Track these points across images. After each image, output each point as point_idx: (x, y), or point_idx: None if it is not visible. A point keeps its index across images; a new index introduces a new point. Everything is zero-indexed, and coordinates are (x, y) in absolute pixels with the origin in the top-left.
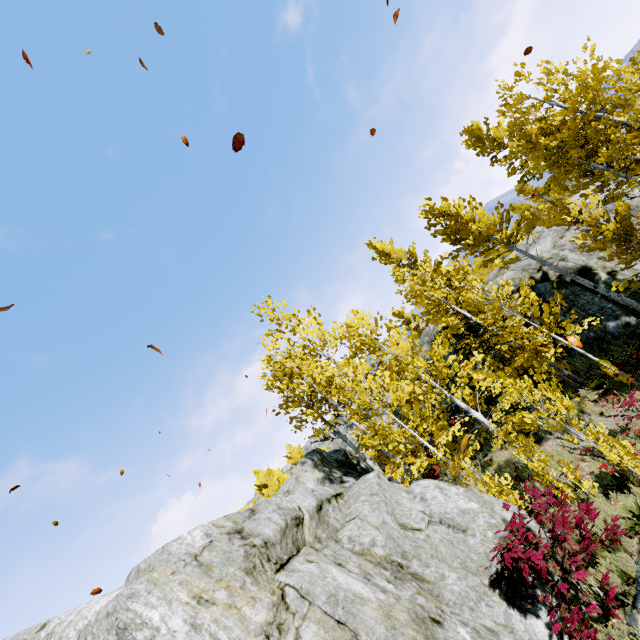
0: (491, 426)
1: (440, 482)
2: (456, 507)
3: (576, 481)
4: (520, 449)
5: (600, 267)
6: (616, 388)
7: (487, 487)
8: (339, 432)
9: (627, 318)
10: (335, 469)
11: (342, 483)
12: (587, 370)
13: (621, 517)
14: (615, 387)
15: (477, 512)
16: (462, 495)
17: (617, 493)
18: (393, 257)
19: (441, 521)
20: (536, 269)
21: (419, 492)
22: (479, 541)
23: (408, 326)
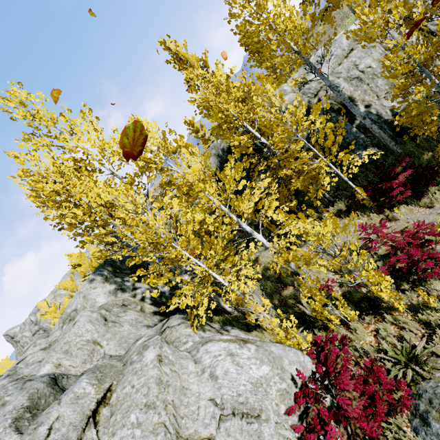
0: (269, 246)
1: (231, 344)
2: (249, 380)
3: (345, 313)
4: (306, 290)
5: (361, 99)
6: (358, 209)
7: (264, 308)
8: (130, 246)
9: (373, 149)
10: (128, 277)
11: (134, 290)
12: (335, 190)
13: (389, 361)
14: (357, 207)
15: (269, 379)
16: (254, 358)
17: (372, 319)
18: (187, 63)
19: (234, 411)
20: (314, 94)
21: (208, 364)
22: (274, 429)
23: (197, 134)
